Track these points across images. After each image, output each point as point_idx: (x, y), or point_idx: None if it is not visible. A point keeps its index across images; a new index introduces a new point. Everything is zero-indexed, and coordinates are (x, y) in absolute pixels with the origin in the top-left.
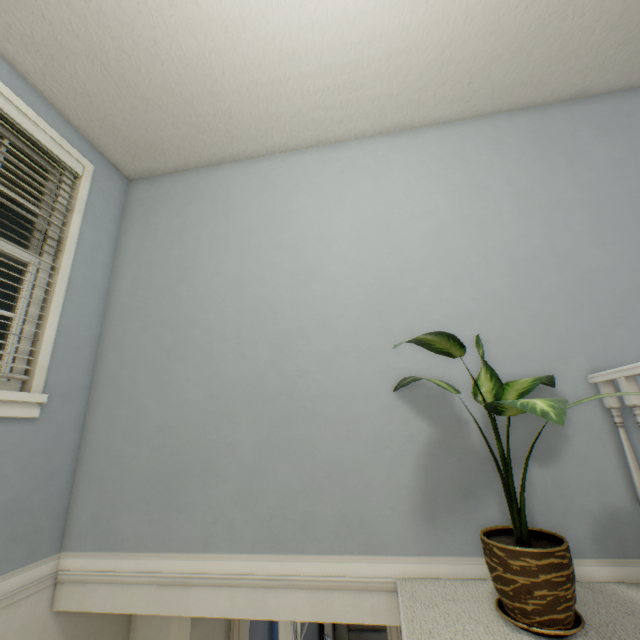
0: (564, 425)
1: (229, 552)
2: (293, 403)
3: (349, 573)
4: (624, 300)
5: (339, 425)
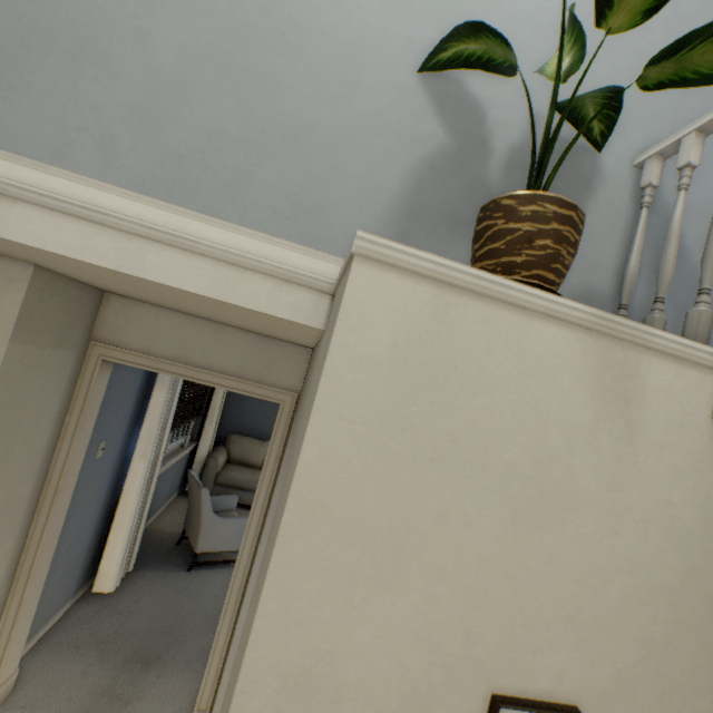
0: (588, 197)
1: (97, 179)
2: (266, 21)
3: (276, 260)
4: (709, 100)
5: (327, 82)
